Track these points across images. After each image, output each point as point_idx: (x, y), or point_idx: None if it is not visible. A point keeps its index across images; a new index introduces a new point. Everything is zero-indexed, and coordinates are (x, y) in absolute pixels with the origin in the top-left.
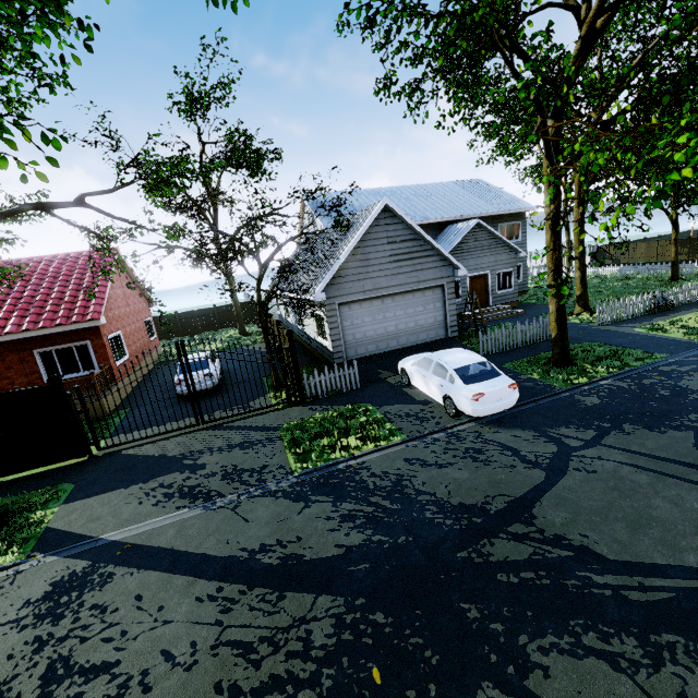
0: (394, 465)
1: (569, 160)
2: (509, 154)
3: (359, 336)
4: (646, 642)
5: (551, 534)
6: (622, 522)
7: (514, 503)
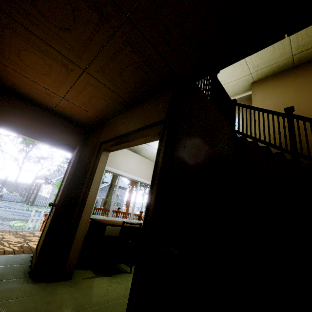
0: None
1: None
2: None
3: None
4: None
5: None
6: None
7: None
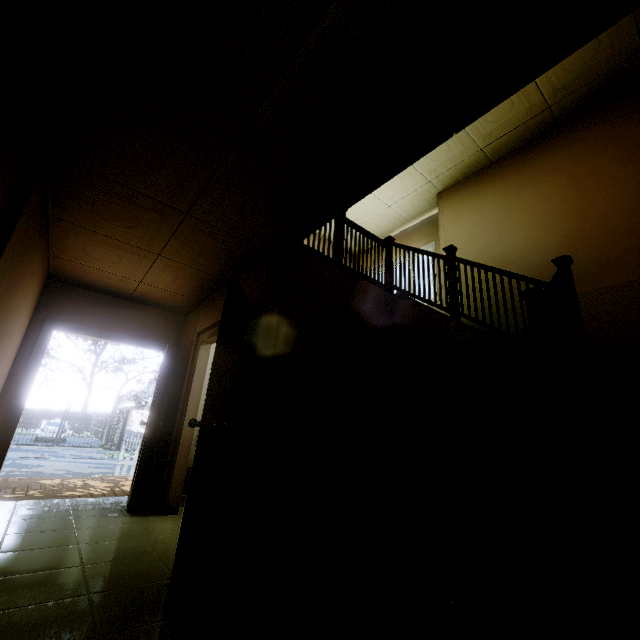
0: None
1: None
2: None
3: None
4: None
5: None
6: None
7: None
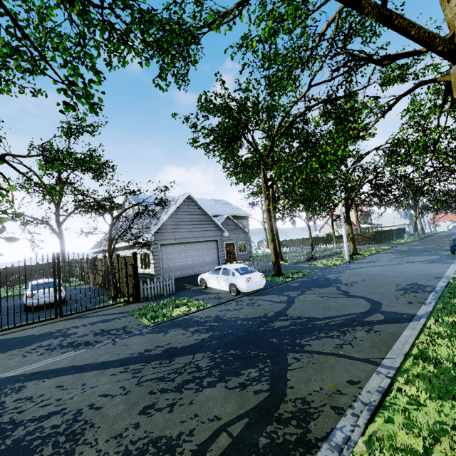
0: (212, 313)
1: (272, 182)
2: (245, 181)
3: (171, 265)
4: (340, 331)
5: (296, 317)
6: (320, 309)
7: (277, 312)
